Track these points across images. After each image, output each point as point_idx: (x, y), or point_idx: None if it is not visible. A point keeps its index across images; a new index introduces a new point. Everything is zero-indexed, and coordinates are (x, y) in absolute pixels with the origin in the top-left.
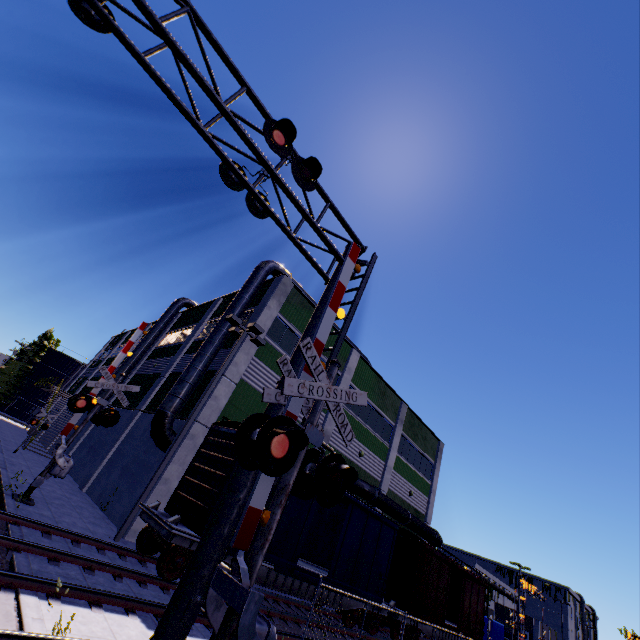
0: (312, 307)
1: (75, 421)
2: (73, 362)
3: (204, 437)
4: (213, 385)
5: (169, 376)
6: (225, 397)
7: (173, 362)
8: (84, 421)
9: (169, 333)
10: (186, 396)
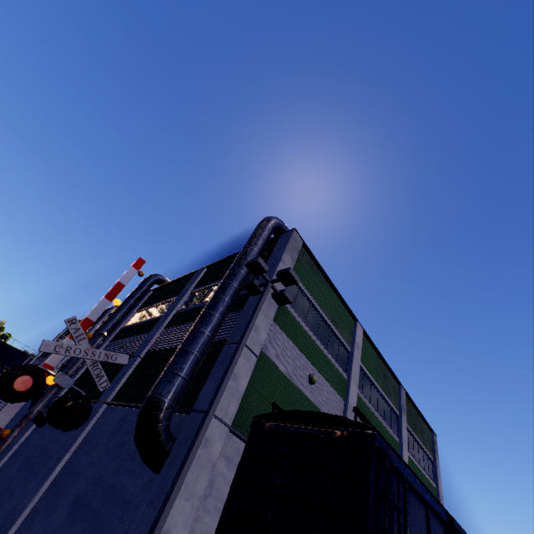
0: (318, 270)
1: (4, 420)
2: (21, 355)
3: (221, 442)
4: (238, 354)
5: (145, 355)
6: (245, 375)
7: (150, 338)
8: (22, 419)
9: (138, 311)
10: (190, 374)
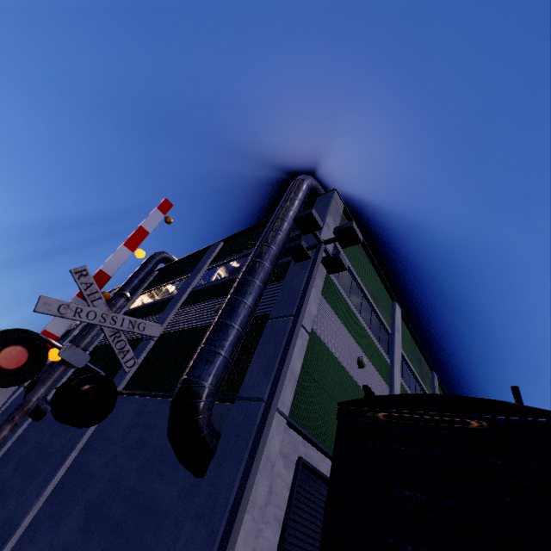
0: None
1: None
2: None
3: (279, 436)
4: (298, 326)
5: (160, 338)
6: (298, 355)
7: (164, 318)
8: (15, 412)
9: (143, 293)
10: (233, 353)
